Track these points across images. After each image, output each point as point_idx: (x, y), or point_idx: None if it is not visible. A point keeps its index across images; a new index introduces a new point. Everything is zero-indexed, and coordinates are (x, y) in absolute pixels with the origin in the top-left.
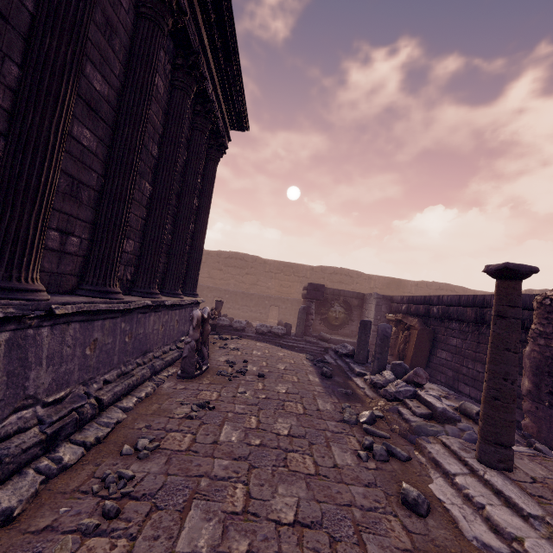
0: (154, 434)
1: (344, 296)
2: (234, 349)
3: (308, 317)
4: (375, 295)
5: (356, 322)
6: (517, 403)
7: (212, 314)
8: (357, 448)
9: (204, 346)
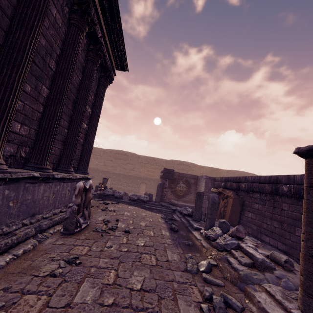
0: (7, 298)
1: (185, 177)
2: (111, 211)
3: (163, 190)
4: (204, 177)
5: (193, 193)
6: None
7: (99, 187)
8: (199, 299)
9: (86, 209)
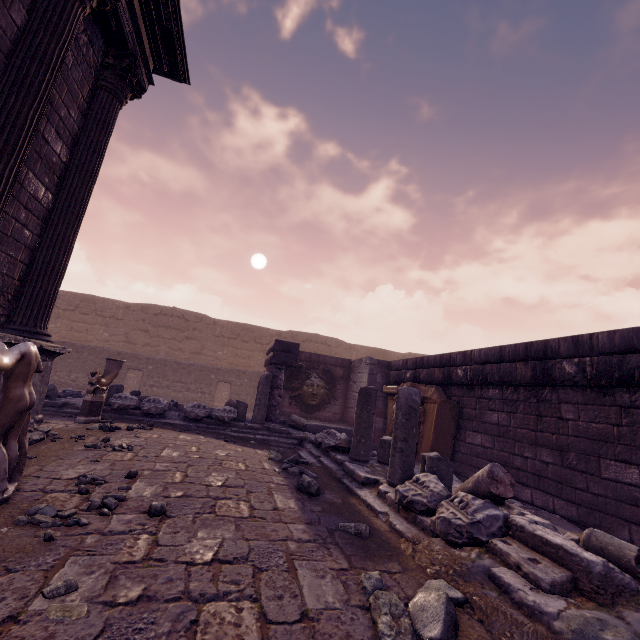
0: None
1: (324, 364)
2: (120, 448)
3: (274, 392)
4: (368, 360)
5: (340, 401)
6: (633, 516)
7: (92, 383)
8: None
9: (4, 442)
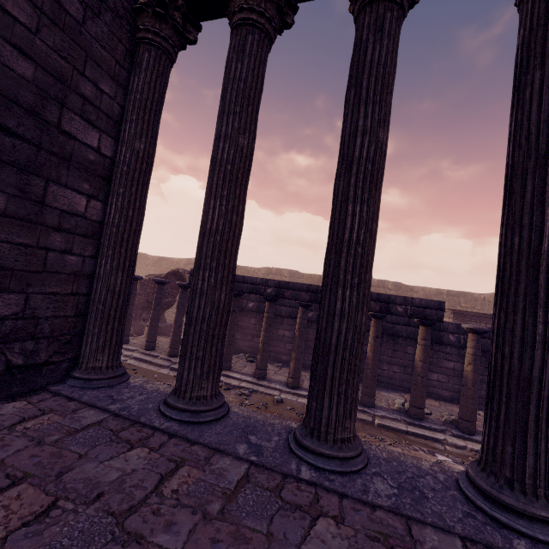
0: None
1: None
2: None
3: None
4: None
5: None
6: None
7: None
8: None
9: None
